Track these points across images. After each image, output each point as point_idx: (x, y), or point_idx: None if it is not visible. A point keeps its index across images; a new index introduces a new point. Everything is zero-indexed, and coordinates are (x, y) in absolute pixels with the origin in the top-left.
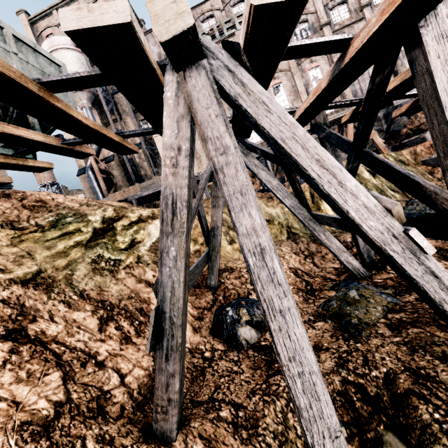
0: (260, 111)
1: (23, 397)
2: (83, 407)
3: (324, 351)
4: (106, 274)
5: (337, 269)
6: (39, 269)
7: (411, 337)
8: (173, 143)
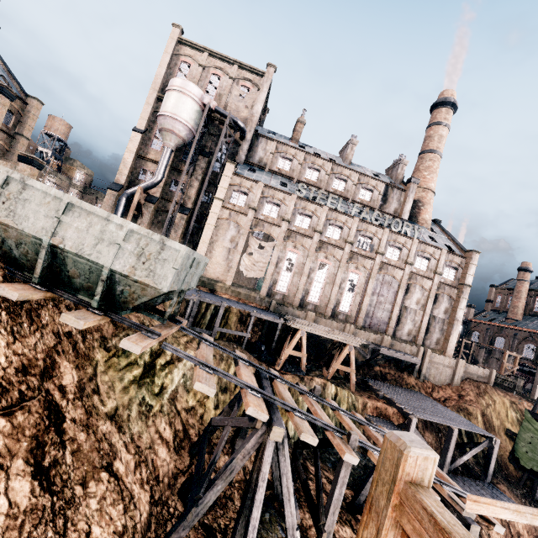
0: (282, 459)
1: (113, 515)
2: (130, 531)
3: None
4: (143, 419)
5: (268, 481)
6: (117, 405)
7: None
8: (249, 449)
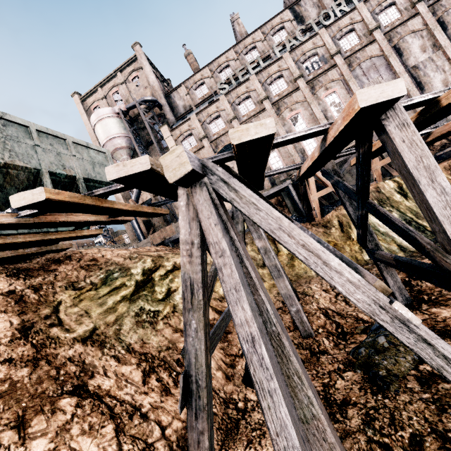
0: (251, 210)
1: (87, 448)
2: None
3: (352, 406)
4: (147, 326)
5: None
6: (94, 327)
7: (441, 394)
8: (188, 239)
